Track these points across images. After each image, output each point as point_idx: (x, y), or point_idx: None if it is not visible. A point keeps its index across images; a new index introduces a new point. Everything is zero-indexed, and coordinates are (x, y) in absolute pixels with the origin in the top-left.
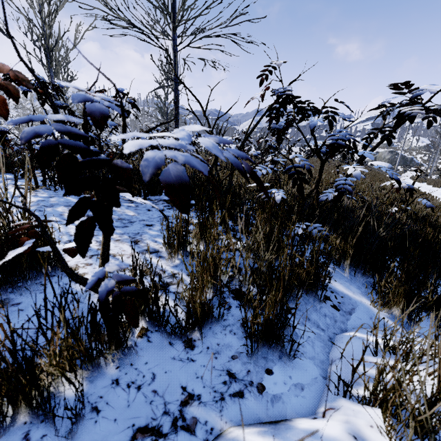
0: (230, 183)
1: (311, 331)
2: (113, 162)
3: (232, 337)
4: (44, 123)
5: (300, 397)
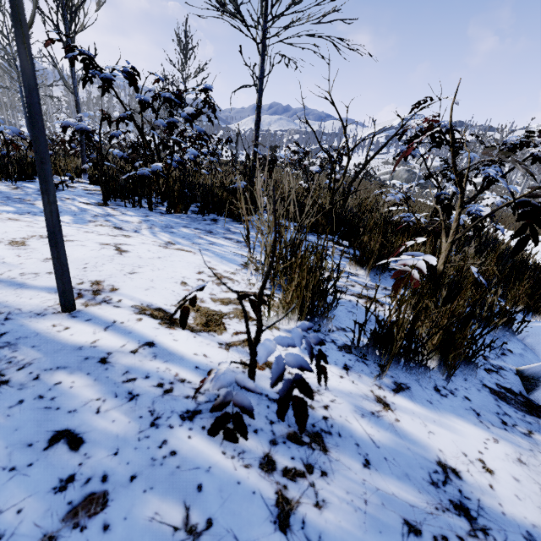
0: (345, 205)
1: None
2: (532, 202)
3: None
4: (108, 120)
5: (530, 354)
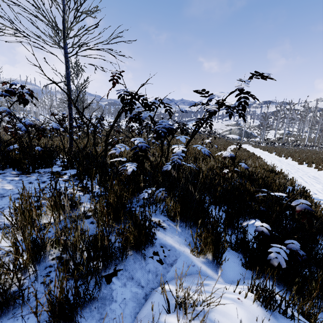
0: (105, 157)
1: (129, 292)
2: None
3: (35, 320)
4: None
5: None
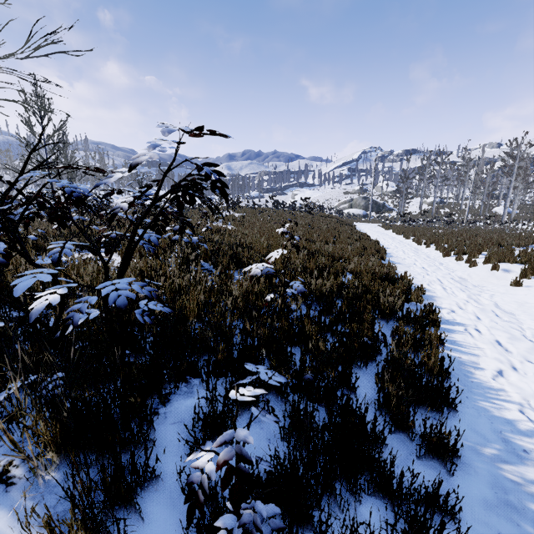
0: None
1: None
2: None
3: None
4: None
5: None
